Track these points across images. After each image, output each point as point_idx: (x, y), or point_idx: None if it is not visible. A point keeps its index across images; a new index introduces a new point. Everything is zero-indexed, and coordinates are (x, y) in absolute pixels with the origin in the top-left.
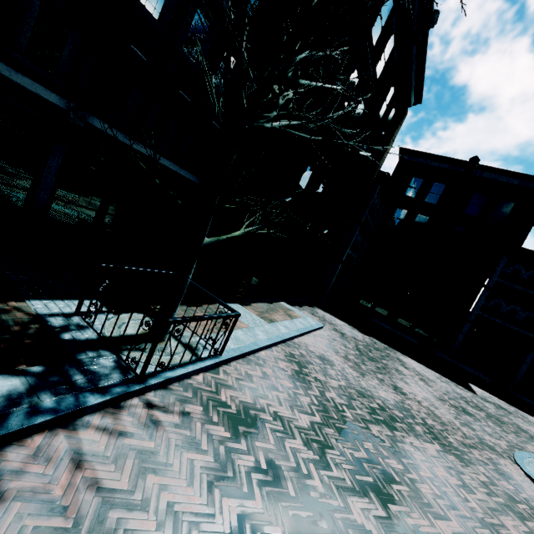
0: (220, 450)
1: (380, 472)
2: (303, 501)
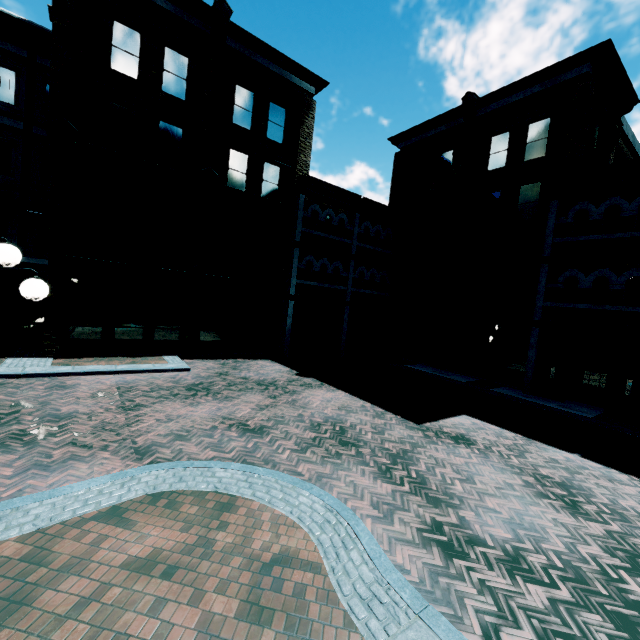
0: None
1: None
2: None
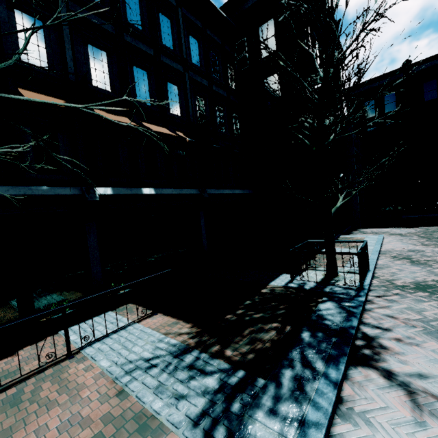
0: (434, 299)
1: None
2: None
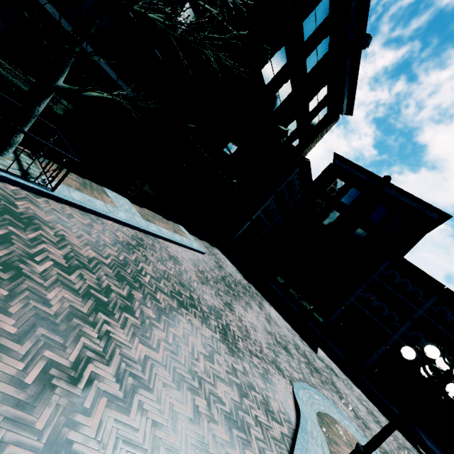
0: None
1: (123, 304)
2: (4, 261)
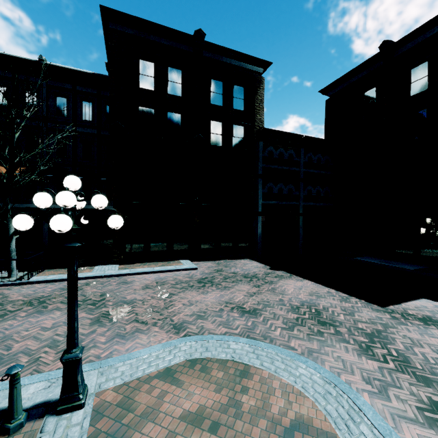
0: None
1: (3, 314)
2: None
